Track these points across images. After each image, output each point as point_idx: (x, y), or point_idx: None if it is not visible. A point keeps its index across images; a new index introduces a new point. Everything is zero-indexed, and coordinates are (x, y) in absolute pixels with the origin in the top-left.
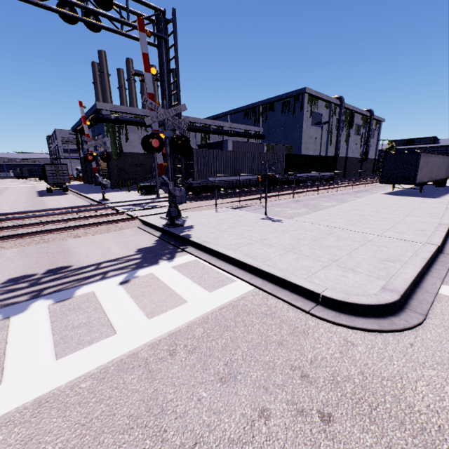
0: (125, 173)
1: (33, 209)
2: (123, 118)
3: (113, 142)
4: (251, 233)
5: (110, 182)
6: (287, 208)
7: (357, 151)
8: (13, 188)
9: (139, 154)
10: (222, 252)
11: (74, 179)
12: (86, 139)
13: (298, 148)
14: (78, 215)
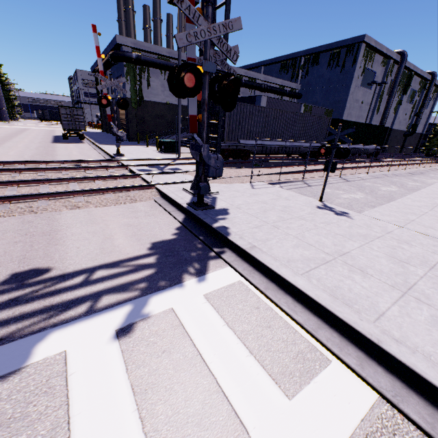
0: (144, 125)
1: (40, 158)
2: (145, 57)
3: (133, 87)
4: (317, 237)
5: (128, 133)
6: (339, 190)
7: (404, 122)
8: (32, 130)
9: (161, 104)
10: (289, 281)
11: (93, 126)
12: (100, 77)
13: (340, 113)
14: (85, 173)
